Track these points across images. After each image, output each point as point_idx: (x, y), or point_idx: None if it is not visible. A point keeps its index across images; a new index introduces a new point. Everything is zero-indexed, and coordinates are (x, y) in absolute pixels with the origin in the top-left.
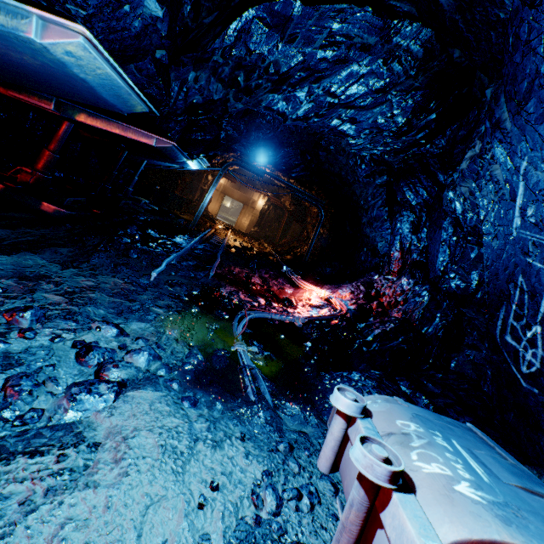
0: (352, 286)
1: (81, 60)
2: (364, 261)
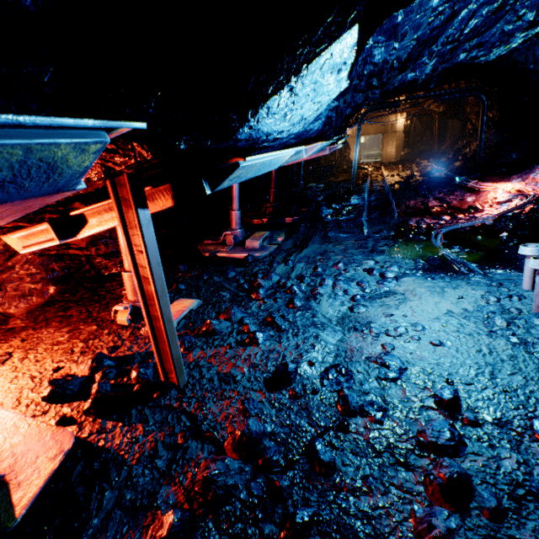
0: None
1: (315, 151)
2: None
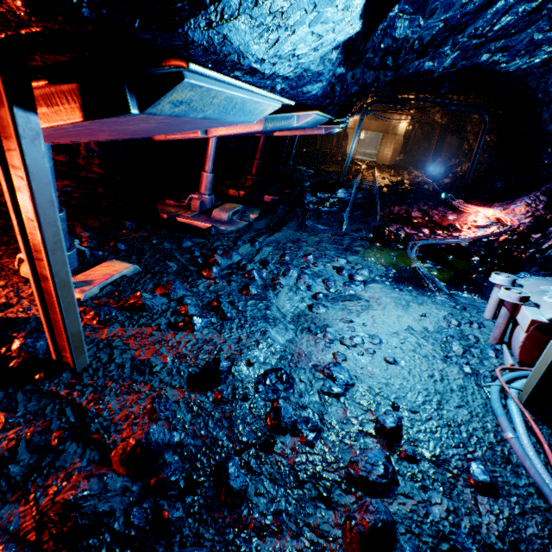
0: (528, 199)
1: (309, 122)
2: (548, 165)
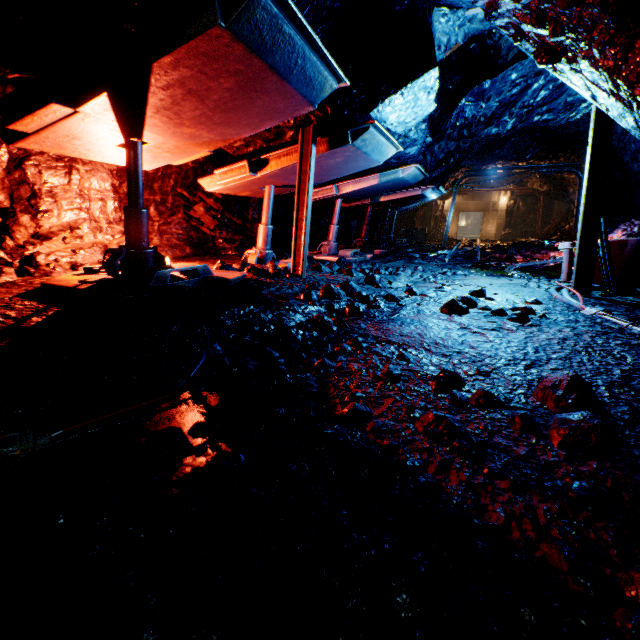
0: (623, 226)
1: (410, 174)
2: None
